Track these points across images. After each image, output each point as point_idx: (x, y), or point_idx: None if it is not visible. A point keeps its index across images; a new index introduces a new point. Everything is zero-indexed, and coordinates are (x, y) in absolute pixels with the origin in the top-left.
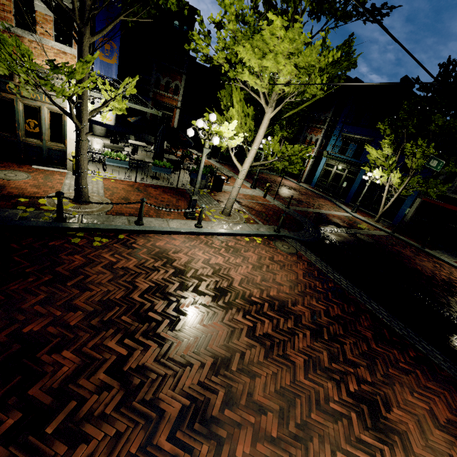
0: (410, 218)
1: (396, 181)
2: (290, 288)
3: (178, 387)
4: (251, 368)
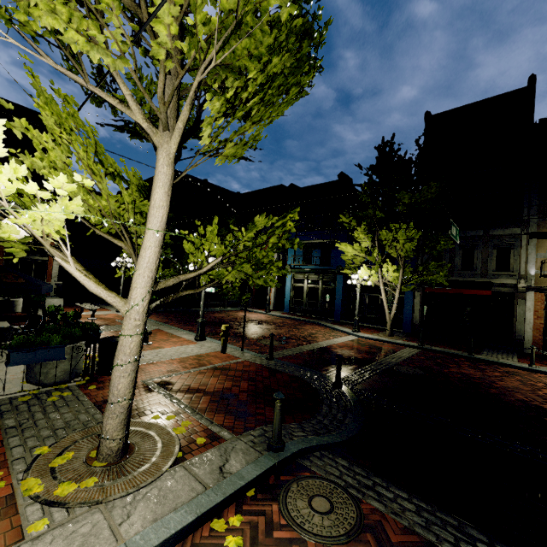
0: (419, 318)
1: (393, 276)
2: None
3: None
4: None
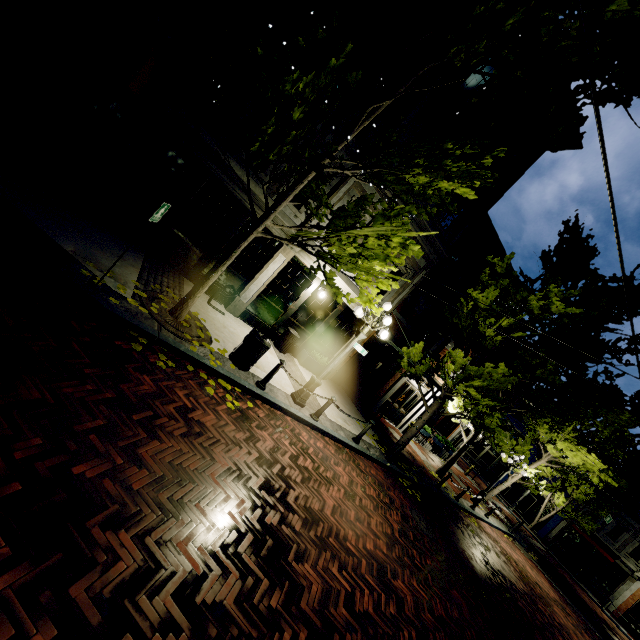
0: (554, 536)
1: (560, 503)
2: (554, 594)
3: (575, 639)
4: None
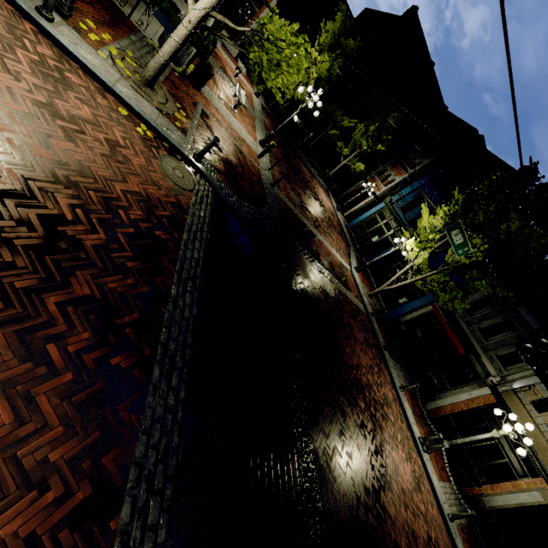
0: (407, 320)
1: (419, 261)
2: (56, 161)
3: None
4: None
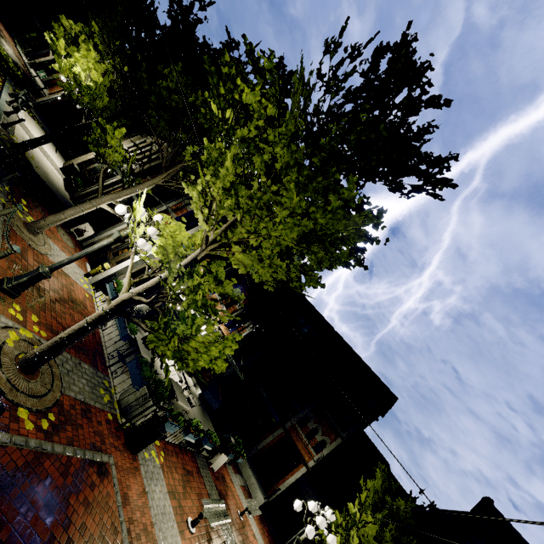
0: None
1: None
2: None
3: None
4: None
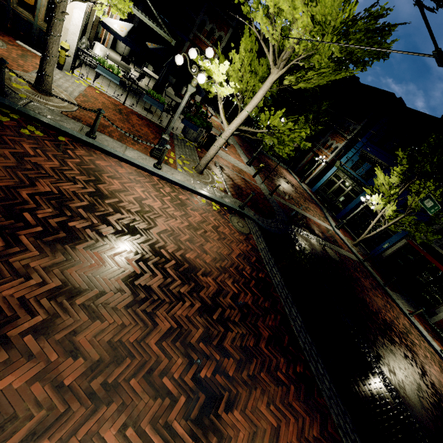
0: (388, 254)
1: (389, 213)
2: (213, 260)
3: None
4: (100, 310)
